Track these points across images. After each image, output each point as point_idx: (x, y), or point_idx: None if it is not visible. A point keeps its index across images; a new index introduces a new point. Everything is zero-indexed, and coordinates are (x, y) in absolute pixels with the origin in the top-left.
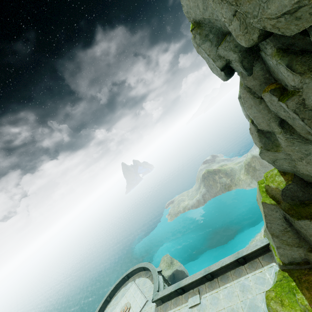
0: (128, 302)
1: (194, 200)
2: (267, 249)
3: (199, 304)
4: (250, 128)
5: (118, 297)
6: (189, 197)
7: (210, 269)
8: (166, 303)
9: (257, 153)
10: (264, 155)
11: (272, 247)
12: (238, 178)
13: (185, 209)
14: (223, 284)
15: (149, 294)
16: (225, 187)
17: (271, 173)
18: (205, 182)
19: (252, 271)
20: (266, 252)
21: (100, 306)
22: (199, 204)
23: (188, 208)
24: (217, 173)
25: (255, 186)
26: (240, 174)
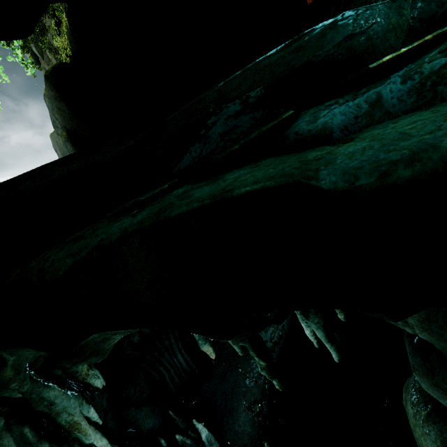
0: None
1: None
2: None
3: None
4: None
5: None
6: None
7: None
8: None
9: None
10: None
11: None
12: None
13: None
14: None
15: None
16: None
17: None
18: None
19: None
20: None
21: None
22: None
23: None
24: None
25: None
26: None
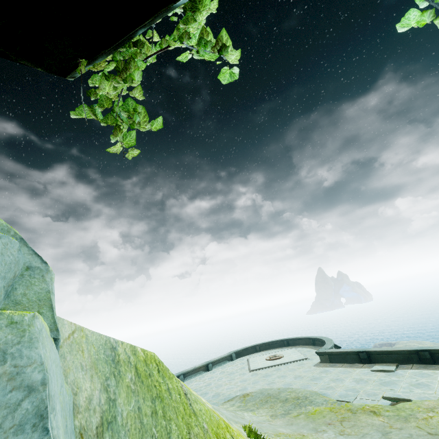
0: (282, 354)
1: None
2: None
3: (391, 372)
4: None
5: (269, 352)
6: None
7: (432, 347)
8: (336, 364)
9: None
10: None
11: None
12: None
13: None
14: None
15: (313, 356)
16: None
17: None
18: None
19: None
20: None
21: (247, 346)
22: None
23: None
24: None
25: None
26: None
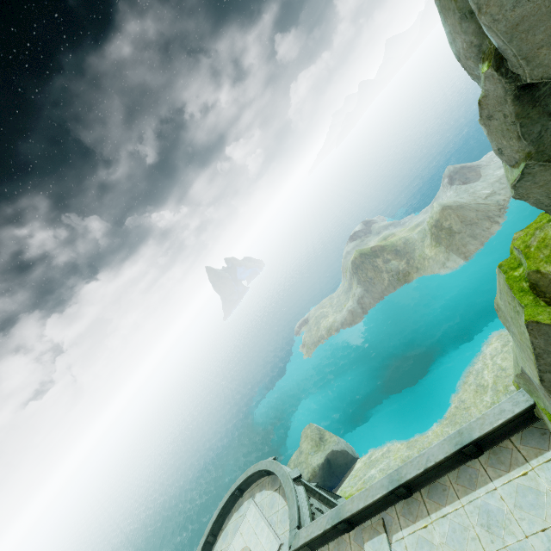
0: (247, 548)
1: (344, 312)
2: (530, 417)
3: None
4: (485, 96)
5: (227, 534)
6: (334, 308)
7: (401, 475)
8: None
9: (451, 200)
10: (534, 184)
11: (546, 415)
12: (421, 255)
13: (330, 332)
14: (437, 507)
15: (284, 529)
16: (399, 277)
17: (539, 235)
18: (360, 275)
19: (502, 474)
20: (527, 423)
21: None
22: (354, 318)
23: (336, 329)
24: (378, 254)
25: (455, 265)
26: (423, 247)
